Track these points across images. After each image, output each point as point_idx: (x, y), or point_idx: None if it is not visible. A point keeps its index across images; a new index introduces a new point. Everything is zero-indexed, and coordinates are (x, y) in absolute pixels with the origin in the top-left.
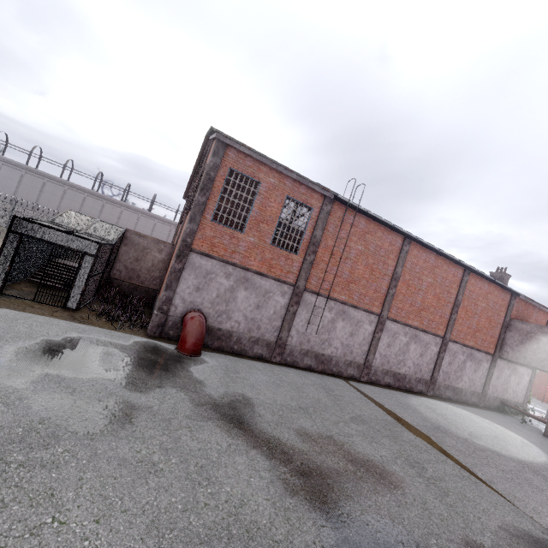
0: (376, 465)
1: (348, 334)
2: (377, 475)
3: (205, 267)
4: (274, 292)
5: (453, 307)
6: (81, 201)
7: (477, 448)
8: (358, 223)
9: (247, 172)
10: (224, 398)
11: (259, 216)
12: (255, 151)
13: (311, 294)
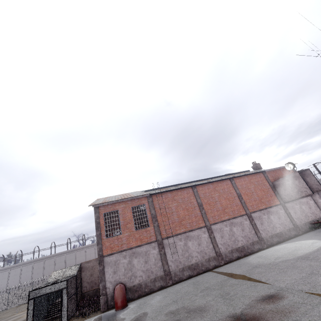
0: (201, 307)
1: (197, 245)
2: (198, 311)
3: (113, 260)
4: (149, 250)
5: (238, 198)
6: (64, 259)
7: (273, 264)
8: (167, 195)
9: (111, 210)
10: (133, 319)
11: (124, 222)
12: (109, 202)
13: (166, 239)
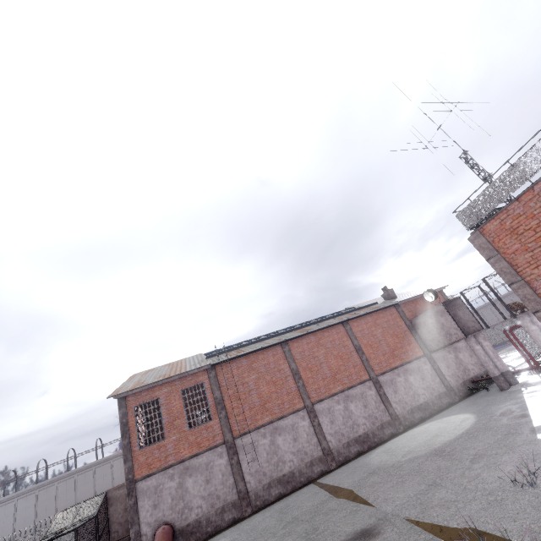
0: None
1: (292, 441)
2: None
3: (152, 485)
4: (213, 460)
5: (357, 353)
6: (92, 477)
7: (396, 467)
8: (241, 363)
9: (147, 399)
10: None
11: (170, 418)
12: (141, 387)
13: (241, 437)
